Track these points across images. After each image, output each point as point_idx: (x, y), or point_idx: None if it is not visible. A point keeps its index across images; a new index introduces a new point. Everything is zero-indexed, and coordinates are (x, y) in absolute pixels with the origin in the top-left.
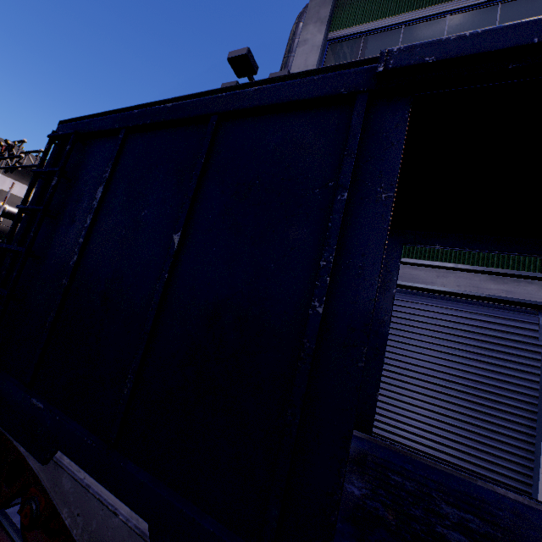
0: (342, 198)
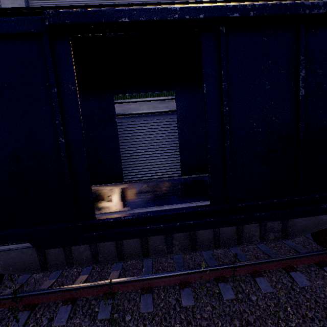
0: (55, 91)
